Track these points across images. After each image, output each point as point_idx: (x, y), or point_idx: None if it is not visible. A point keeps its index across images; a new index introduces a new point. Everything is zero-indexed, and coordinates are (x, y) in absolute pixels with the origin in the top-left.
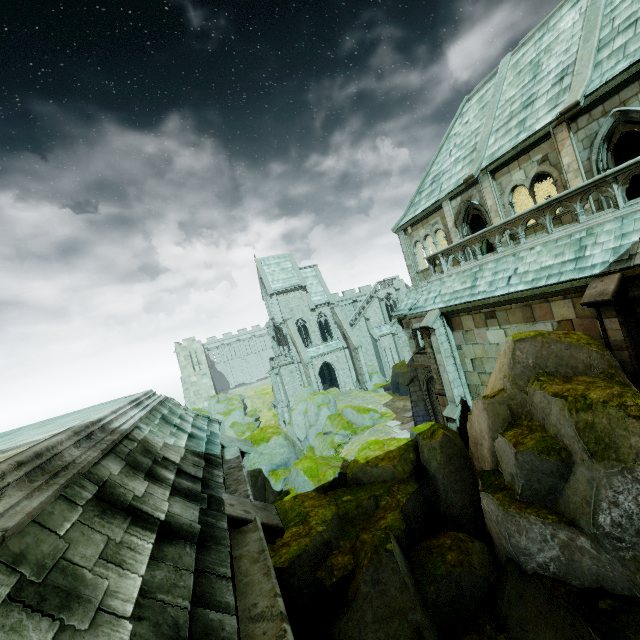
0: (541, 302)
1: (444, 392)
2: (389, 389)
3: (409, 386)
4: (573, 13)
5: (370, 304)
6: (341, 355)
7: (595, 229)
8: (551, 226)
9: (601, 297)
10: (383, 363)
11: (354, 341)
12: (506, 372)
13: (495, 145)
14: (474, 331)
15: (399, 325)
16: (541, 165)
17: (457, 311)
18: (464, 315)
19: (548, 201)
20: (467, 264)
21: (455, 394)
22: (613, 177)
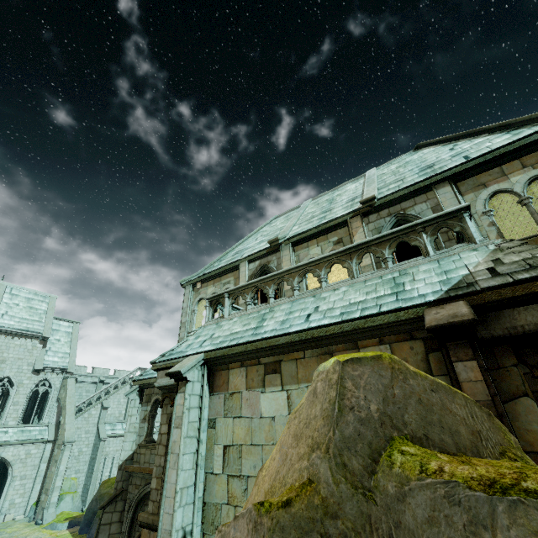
0: (348, 348)
1: (157, 520)
2: (78, 525)
3: (105, 510)
4: (355, 184)
5: (118, 390)
6: (36, 451)
7: (409, 270)
8: (357, 270)
9: (458, 318)
10: (93, 478)
11: (68, 431)
12: (320, 434)
13: (299, 228)
14: (243, 394)
15: (138, 396)
16: (336, 245)
17: (228, 358)
18: (236, 367)
19: (358, 243)
20: (255, 308)
21: (176, 522)
22: (422, 227)
